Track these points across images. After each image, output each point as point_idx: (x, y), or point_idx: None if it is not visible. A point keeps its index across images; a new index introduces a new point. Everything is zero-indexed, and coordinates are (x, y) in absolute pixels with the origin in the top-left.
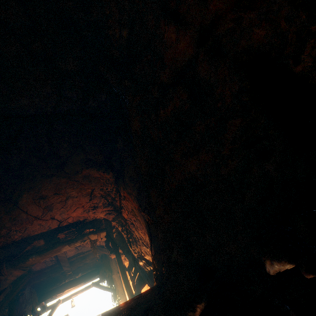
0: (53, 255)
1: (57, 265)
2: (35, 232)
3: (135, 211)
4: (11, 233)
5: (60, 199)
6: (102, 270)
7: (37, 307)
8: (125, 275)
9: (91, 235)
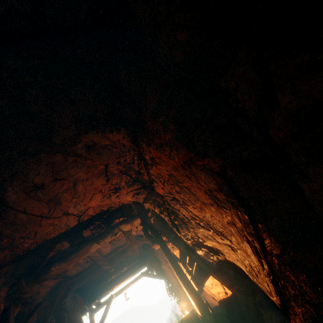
0: (80, 258)
1: (95, 265)
2: (51, 235)
3: (175, 174)
4: (17, 242)
5: (65, 187)
6: (148, 261)
7: (91, 305)
8: (179, 269)
9: (122, 225)
